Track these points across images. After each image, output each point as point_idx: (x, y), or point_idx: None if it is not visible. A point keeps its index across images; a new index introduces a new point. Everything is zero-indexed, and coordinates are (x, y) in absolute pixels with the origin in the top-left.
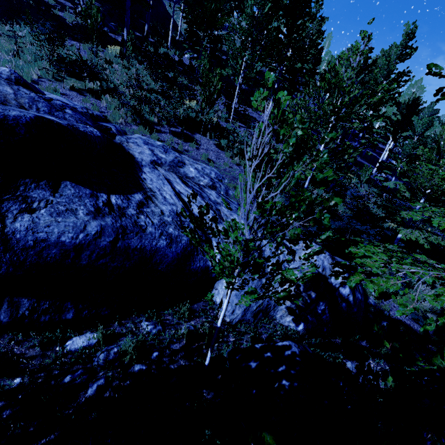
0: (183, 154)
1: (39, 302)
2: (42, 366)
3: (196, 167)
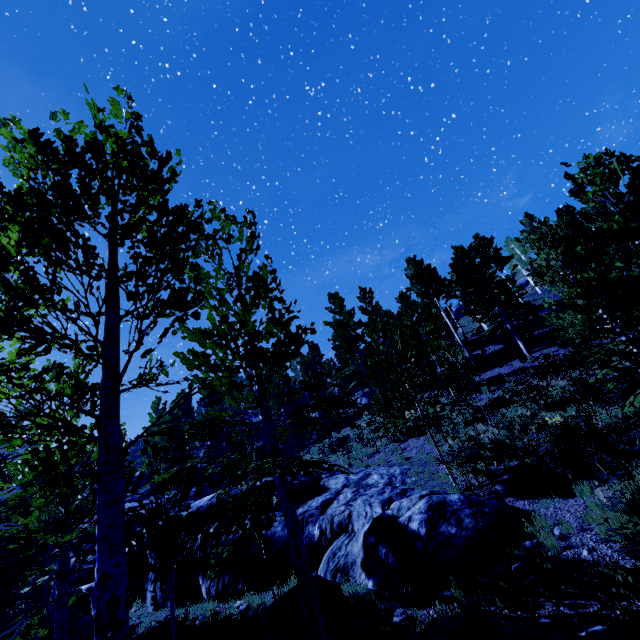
0: (382, 467)
1: (231, 577)
2: (223, 614)
3: (380, 473)
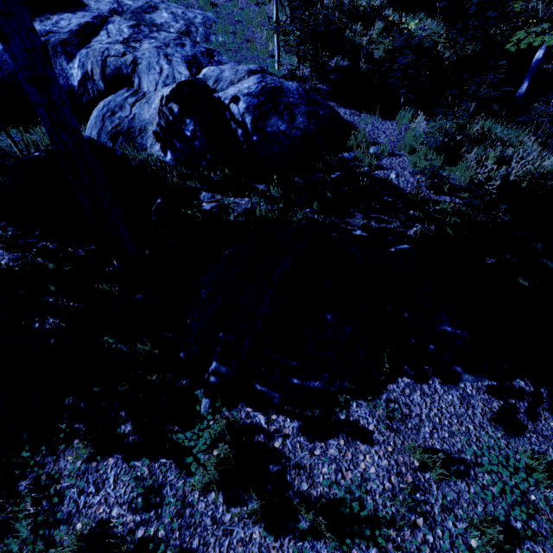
0: (174, 3)
1: None
2: None
3: (173, 12)
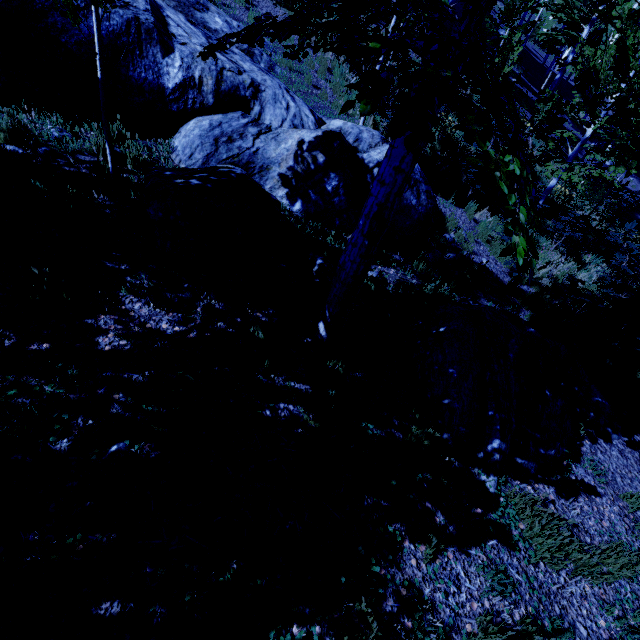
0: (217, 7)
1: None
2: None
3: (227, 21)
